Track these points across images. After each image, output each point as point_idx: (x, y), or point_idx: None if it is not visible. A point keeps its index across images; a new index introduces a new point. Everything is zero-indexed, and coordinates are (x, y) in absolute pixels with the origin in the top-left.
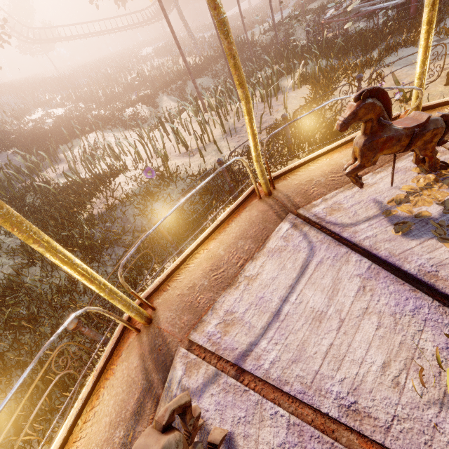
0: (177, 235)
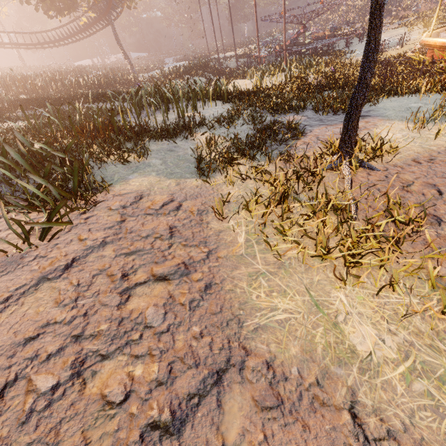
0: None
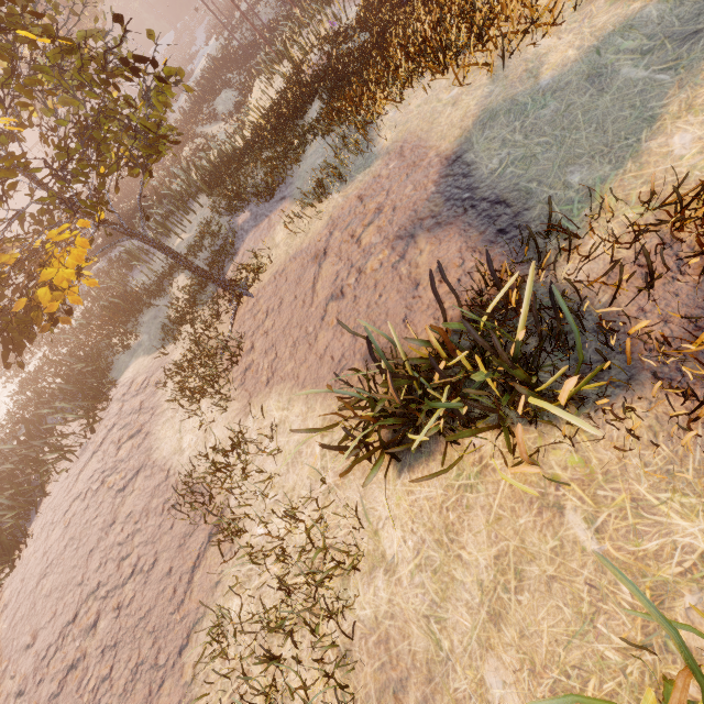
0: (388, 16)
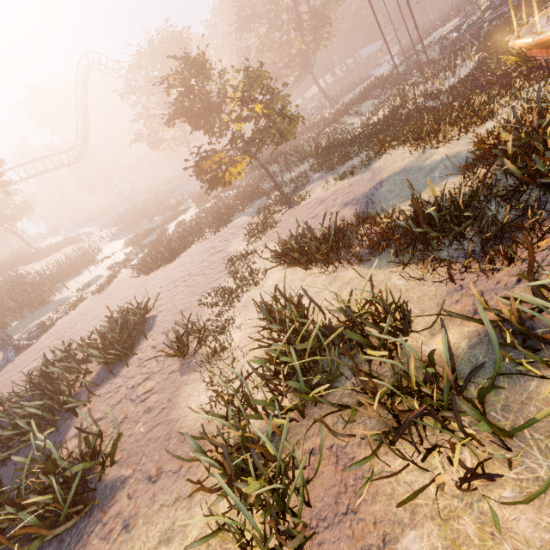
0: (465, 92)
